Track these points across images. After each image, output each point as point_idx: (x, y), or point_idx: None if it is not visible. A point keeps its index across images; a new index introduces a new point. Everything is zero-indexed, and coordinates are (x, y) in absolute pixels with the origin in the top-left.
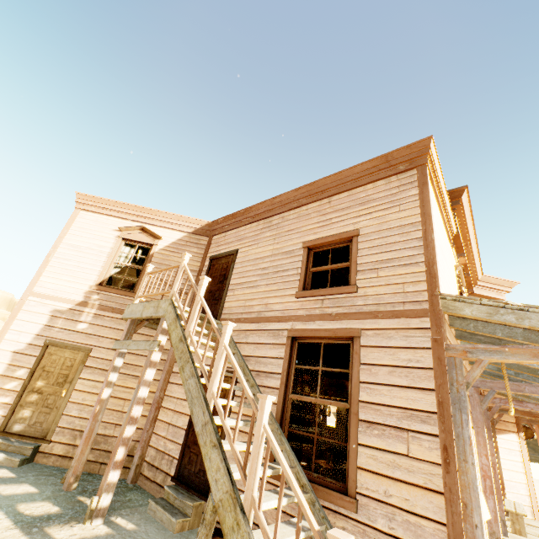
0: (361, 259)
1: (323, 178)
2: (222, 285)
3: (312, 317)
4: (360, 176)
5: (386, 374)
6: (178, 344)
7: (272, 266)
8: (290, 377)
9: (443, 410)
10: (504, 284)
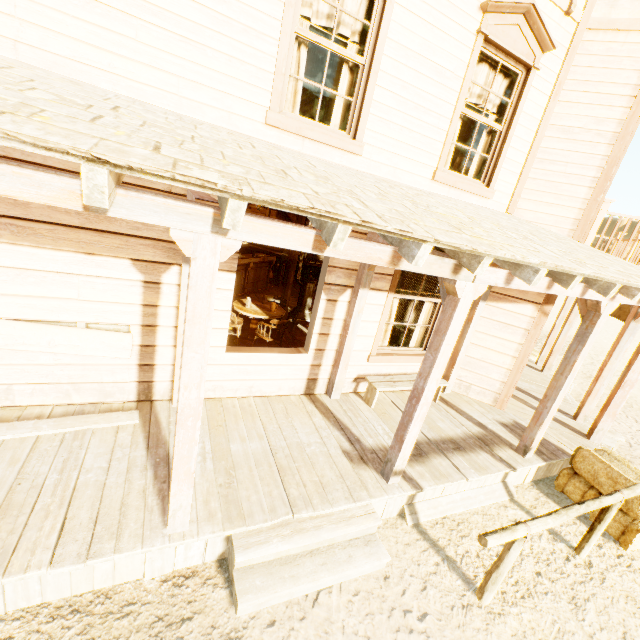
0: None
1: None
2: None
3: None
4: None
5: None
6: None
7: None
8: None
9: None
10: None
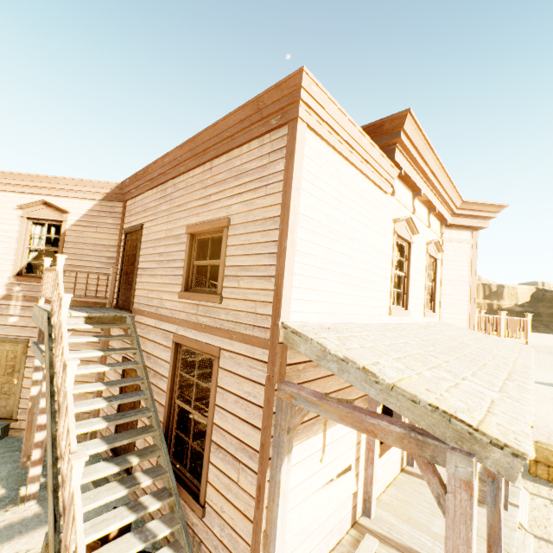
0: (228, 261)
1: (201, 131)
2: (134, 267)
3: (189, 325)
4: (234, 132)
5: (232, 402)
6: (47, 372)
7: (166, 253)
8: (176, 383)
9: (263, 453)
10: (490, 209)
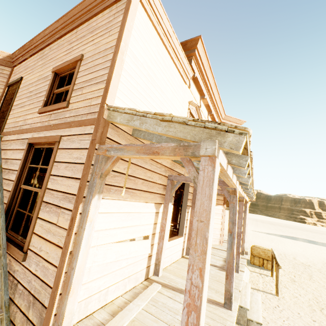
0: (78, 80)
1: (73, 7)
2: (9, 106)
3: (42, 128)
4: (94, 5)
5: (63, 168)
6: None
7: (35, 89)
8: (24, 173)
9: (79, 193)
10: (237, 122)
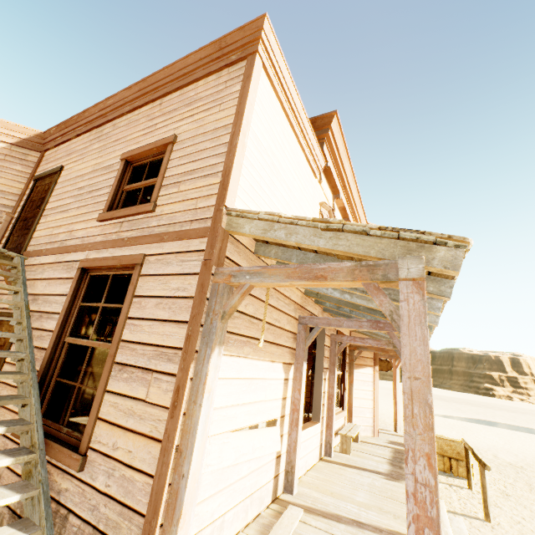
0: (169, 172)
1: (157, 71)
2: (38, 210)
3: (106, 244)
4: (192, 68)
5: (153, 307)
6: None
7: (89, 185)
8: (71, 317)
9: (189, 345)
10: None
